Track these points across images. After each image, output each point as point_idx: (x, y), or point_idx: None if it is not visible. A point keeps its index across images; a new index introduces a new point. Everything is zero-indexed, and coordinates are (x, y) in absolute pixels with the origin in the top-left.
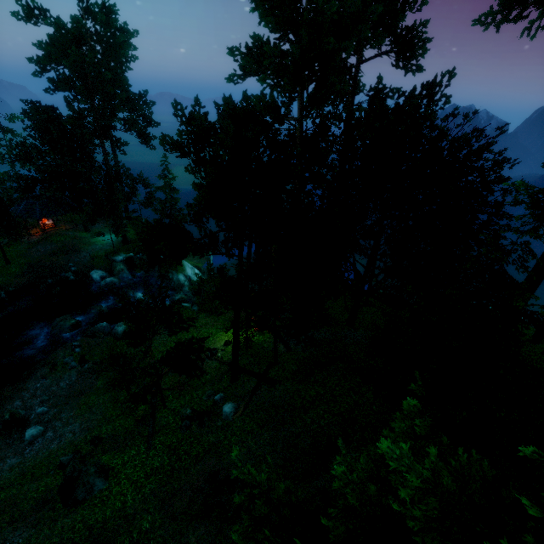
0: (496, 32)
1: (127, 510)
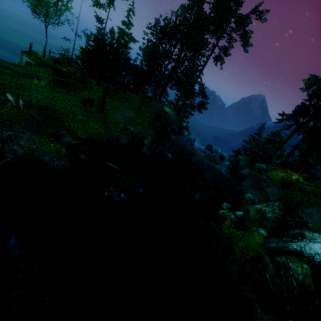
0: None
1: None
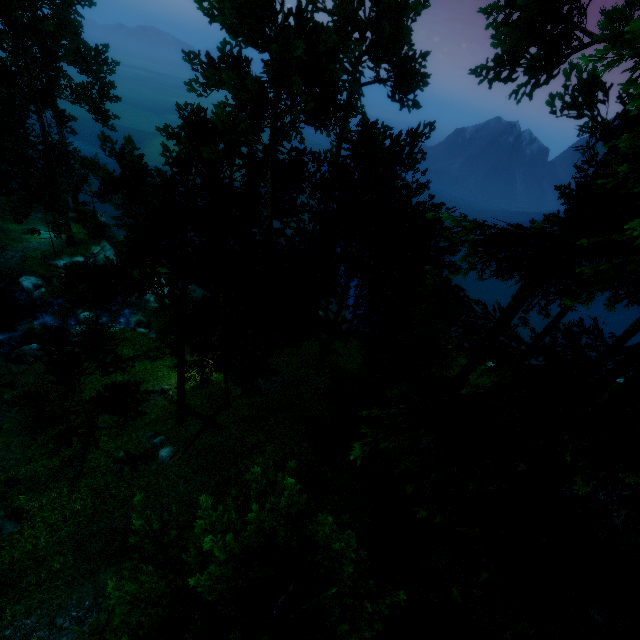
0: (490, 85)
1: (39, 552)
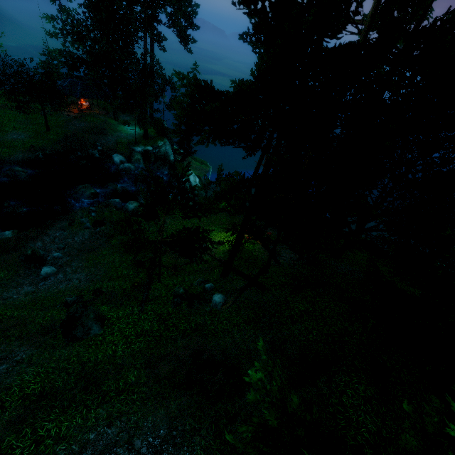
0: None
1: (117, 359)
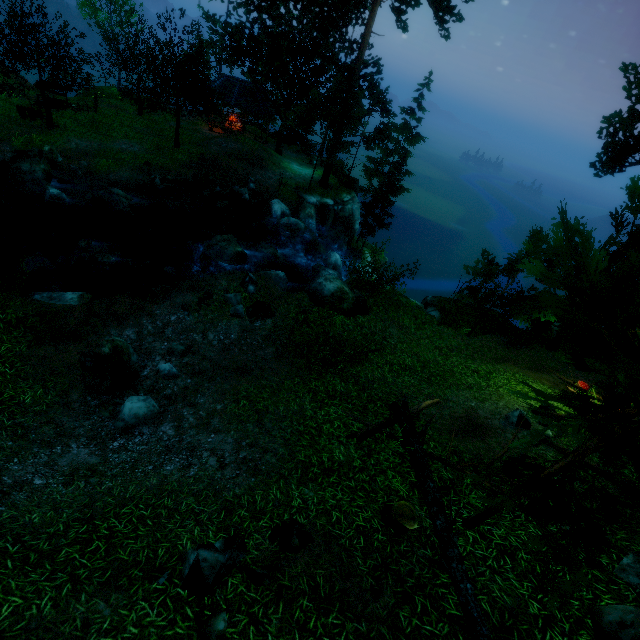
0: None
1: None
